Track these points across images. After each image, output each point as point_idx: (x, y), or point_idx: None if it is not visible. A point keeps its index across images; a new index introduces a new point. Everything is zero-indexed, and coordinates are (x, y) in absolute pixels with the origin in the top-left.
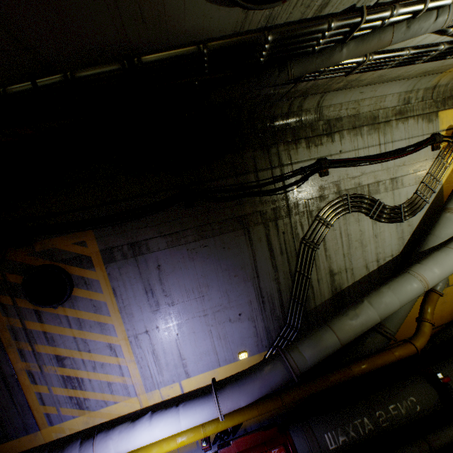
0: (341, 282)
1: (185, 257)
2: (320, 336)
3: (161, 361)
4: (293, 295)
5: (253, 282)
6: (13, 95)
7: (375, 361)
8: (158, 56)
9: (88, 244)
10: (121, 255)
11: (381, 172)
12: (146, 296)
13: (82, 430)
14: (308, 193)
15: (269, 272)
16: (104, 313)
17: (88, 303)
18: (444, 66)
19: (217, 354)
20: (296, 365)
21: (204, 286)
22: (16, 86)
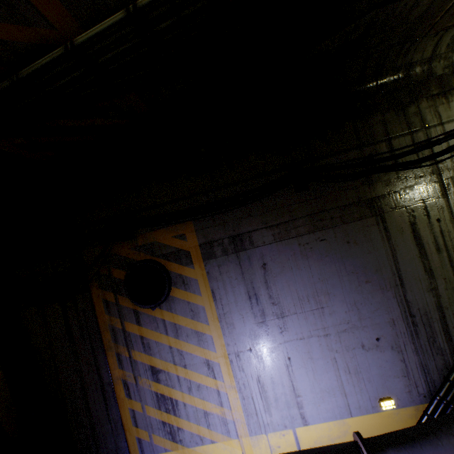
0: None
1: (297, 254)
2: None
3: (268, 393)
4: None
5: (395, 291)
6: (142, 8)
7: None
8: None
9: (187, 237)
10: (221, 251)
11: None
12: (249, 302)
13: None
14: None
15: (419, 278)
16: (201, 321)
17: (185, 306)
18: None
19: (346, 397)
20: None
21: (322, 293)
22: None
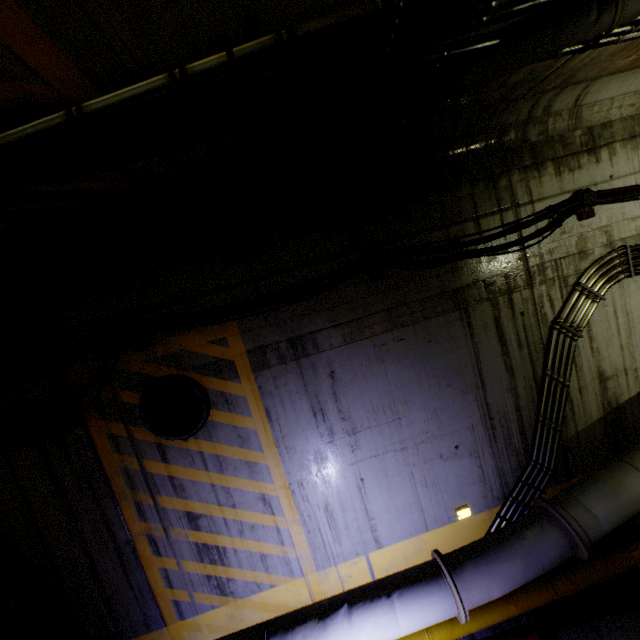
0: (618, 392)
1: (371, 357)
2: (617, 481)
3: (338, 521)
4: (541, 414)
5: (476, 394)
6: (195, 77)
7: None
8: None
9: (230, 342)
10: (277, 358)
11: None
12: (314, 420)
13: (242, 631)
14: (560, 248)
15: (500, 377)
16: (254, 448)
17: (231, 432)
18: None
19: (423, 512)
20: (582, 530)
21: (400, 402)
22: (200, 62)
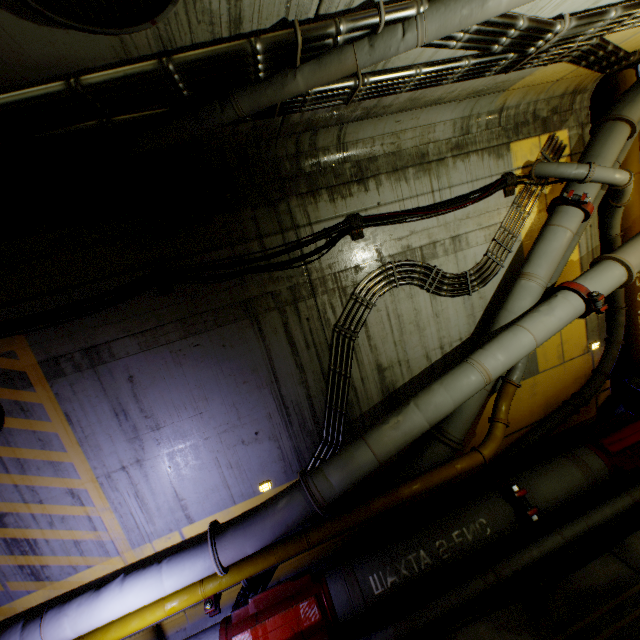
0: (394, 380)
1: (169, 362)
2: (351, 453)
3: (150, 505)
4: (328, 402)
5: (271, 388)
6: None
7: (431, 478)
8: (8, 97)
9: (20, 355)
10: (72, 367)
11: (438, 229)
12: (117, 419)
13: (28, 609)
14: (339, 263)
15: (292, 373)
16: (56, 449)
17: (31, 436)
18: (501, 83)
19: (230, 489)
20: (319, 494)
21: (201, 399)
22: None
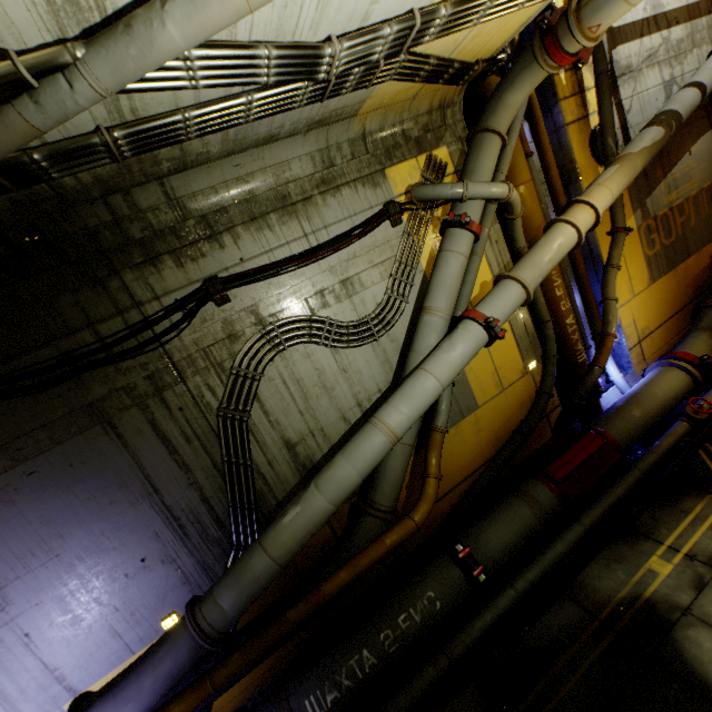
0: (311, 453)
1: None
2: (245, 563)
3: (8, 690)
4: (229, 499)
5: (151, 501)
6: None
7: (358, 563)
8: None
9: None
10: None
11: (323, 275)
12: None
13: None
14: (207, 336)
15: (176, 477)
16: None
17: None
18: (341, 110)
19: (122, 637)
20: (208, 625)
21: (53, 538)
22: None
